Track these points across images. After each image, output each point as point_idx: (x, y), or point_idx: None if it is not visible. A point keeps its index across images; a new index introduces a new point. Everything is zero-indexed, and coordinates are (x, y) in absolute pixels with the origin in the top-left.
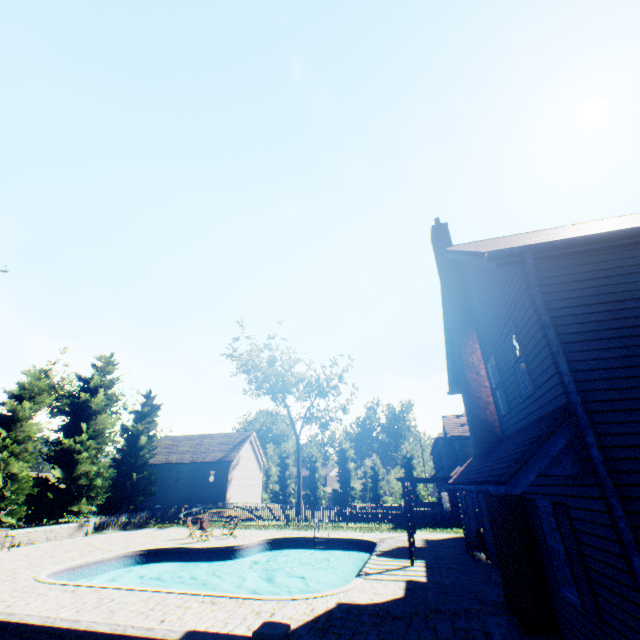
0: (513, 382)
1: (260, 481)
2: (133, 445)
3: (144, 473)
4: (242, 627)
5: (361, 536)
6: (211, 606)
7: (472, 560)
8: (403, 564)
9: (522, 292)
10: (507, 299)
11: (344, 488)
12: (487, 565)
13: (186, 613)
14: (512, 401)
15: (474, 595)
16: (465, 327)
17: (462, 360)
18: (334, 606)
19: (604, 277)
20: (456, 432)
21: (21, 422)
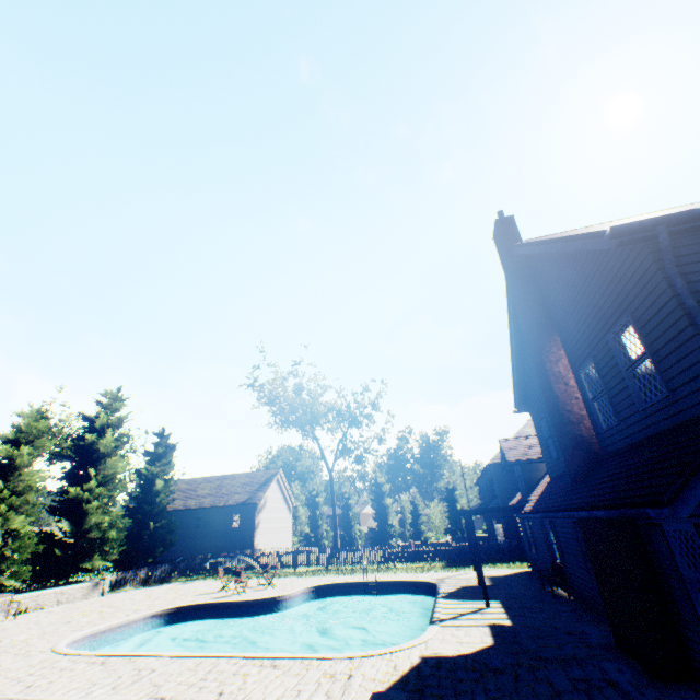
0: (629, 387)
1: (289, 523)
2: (148, 491)
3: (162, 521)
4: (320, 695)
5: (416, 577)
6: (274, 671)
7: (552, 597)
8: (477, 606)
9: (651, 275)
10: (621, 289)
11: (382, 526)
12: (571, 601)
13: (246, 681)
14: (624, 411)
15: (574, 637)
16: (546, 332)
17: (546, 370)
18: (419, 661)
19: None
20: (517, 456)
21: (19, 470)
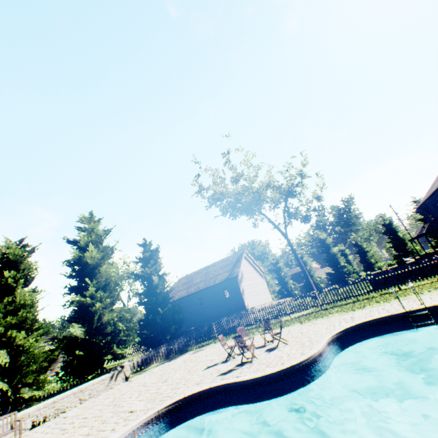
0: None
1: (265, 285)
2: (149, 287)
3: (168, 306)
4: None
5: None
6: None
7: None
8: None
9: None
10: None
11: (335, 269)
12: None
13: None
14: None
15: None
16: None
17: None
18: None
19: None
20: None
21: (12, 294)
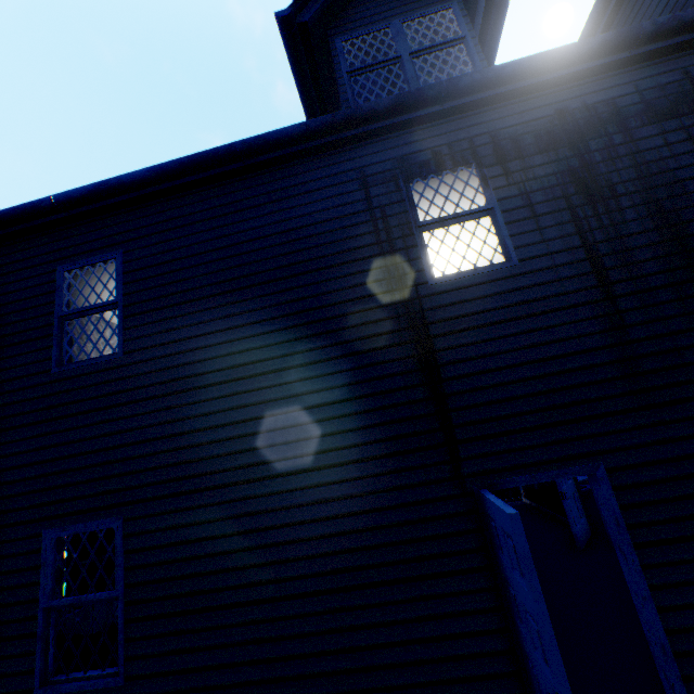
0: None
1: None
2: None
3: None
4: None
5: None
6: None
7: None
8: None
9: None
10: None
11: None
12: None
13: None
14: None
15: None
16: None
17: None
18: None
19: (11, 272)
20: None
21: None
